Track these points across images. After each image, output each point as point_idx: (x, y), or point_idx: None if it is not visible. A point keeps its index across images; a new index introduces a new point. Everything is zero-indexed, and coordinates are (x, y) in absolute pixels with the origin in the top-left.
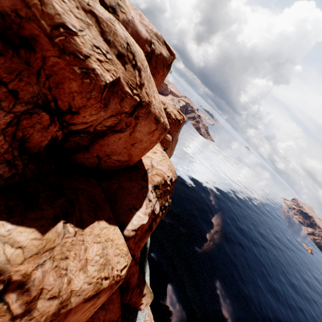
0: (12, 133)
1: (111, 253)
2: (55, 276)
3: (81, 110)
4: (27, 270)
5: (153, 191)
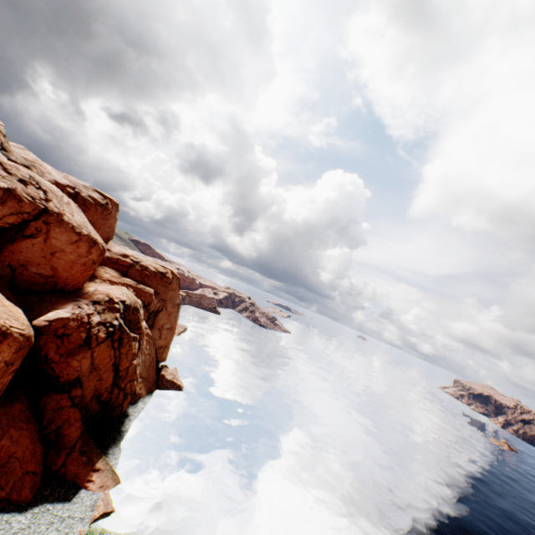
0: None
1: (0, 309)
2: None
3: None
4: None
5: (92, 306)
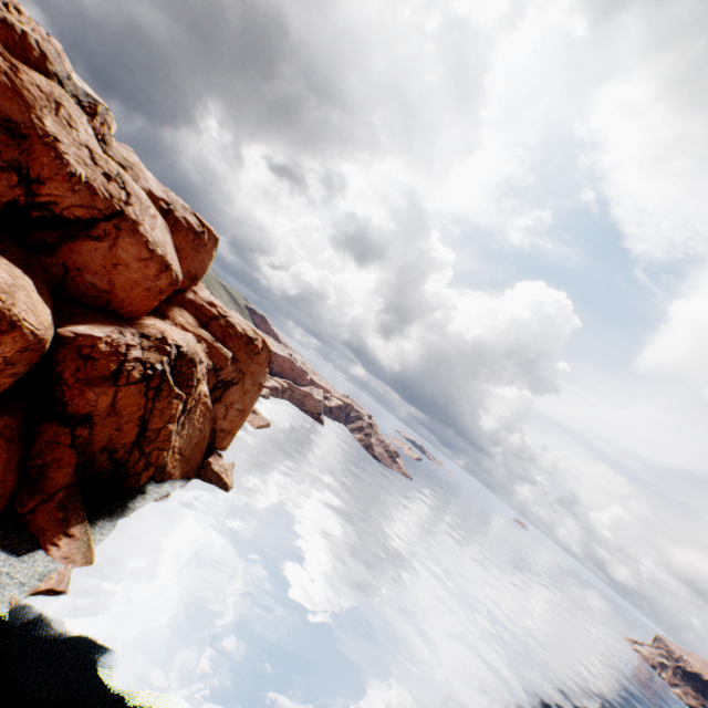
0: None
1: (22, 298)
2: None
3: (49, 182)
4: None
5: (138, 338)
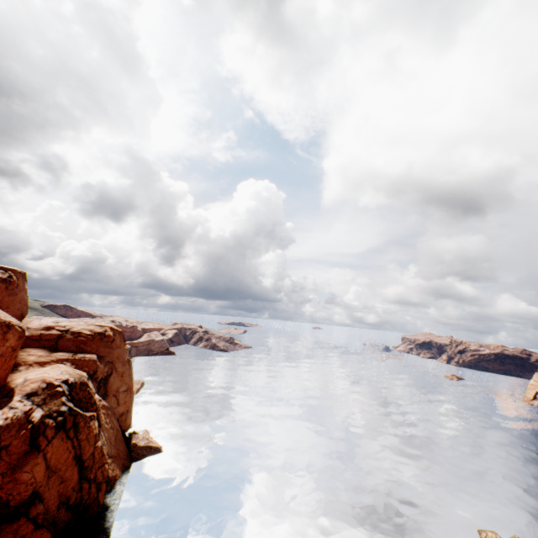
0: None
1: None
2: None
3: None
4: None
5: (27, 400)
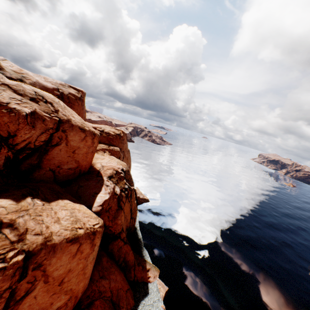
0: None
1: (80, 216)
2: (35, 223)
3: (17, 132)
4: (12, 218)
5: (109, 180)
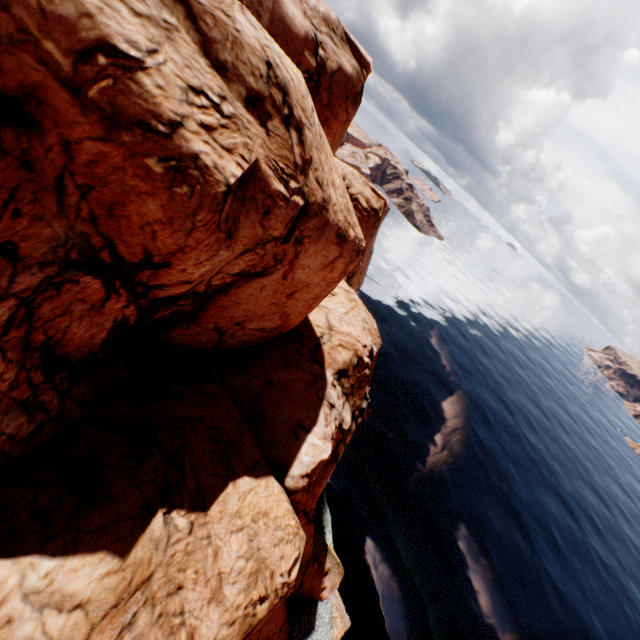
0: (20, 341)
1: (267, 544)
2: (161, 637)
3: (175, 258)
4: None
5: (337, 383)
